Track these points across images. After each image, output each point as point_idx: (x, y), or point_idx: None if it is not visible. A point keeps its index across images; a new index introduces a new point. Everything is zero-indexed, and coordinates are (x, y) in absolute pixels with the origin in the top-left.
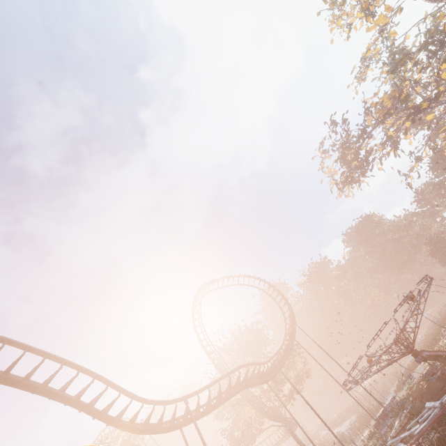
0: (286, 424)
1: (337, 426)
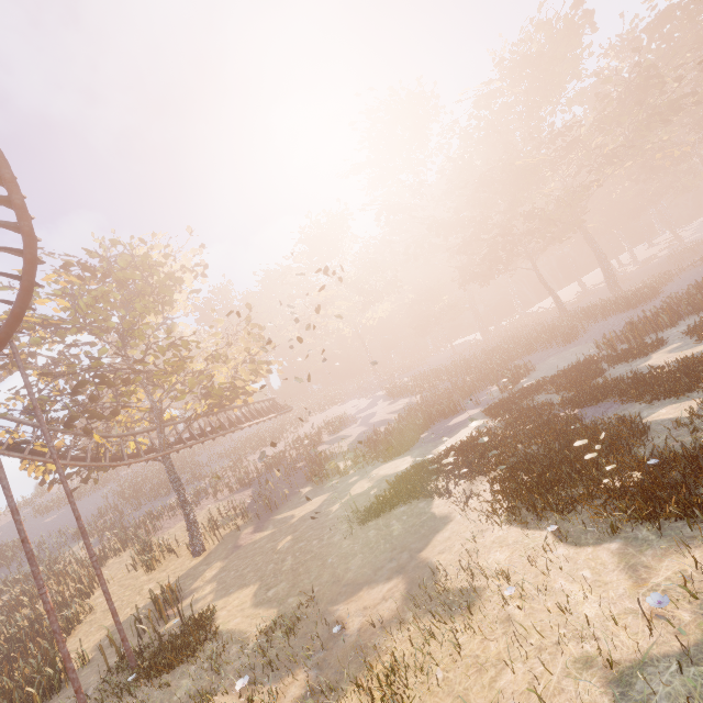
0: (163, 461)
1: (393, 397)
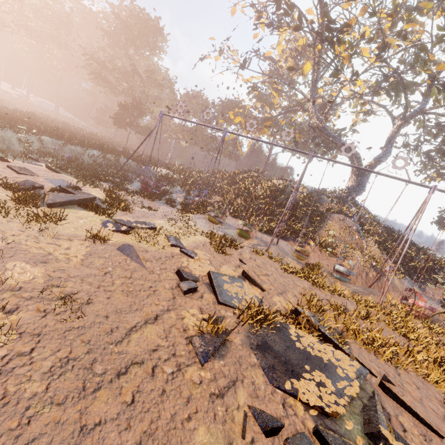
0: None
1: None
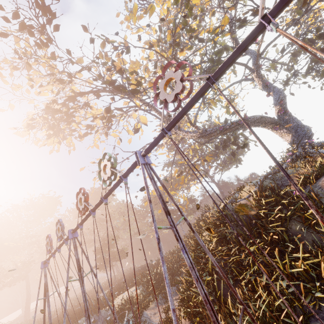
0: None
1: None
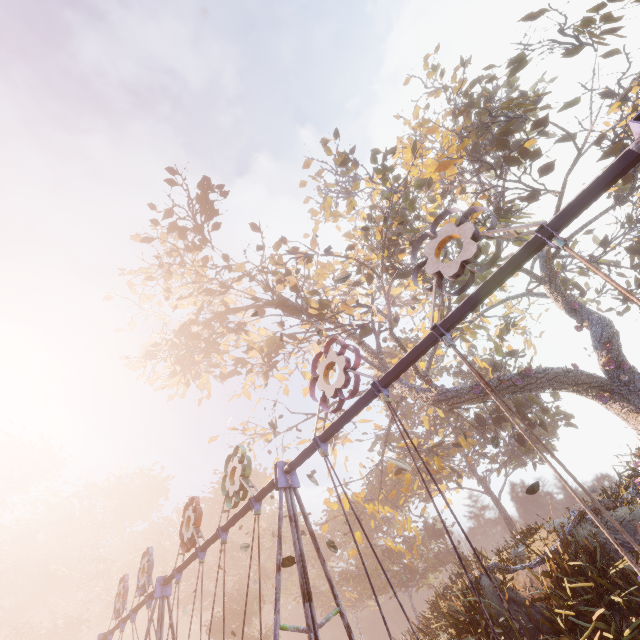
0: None
1: None
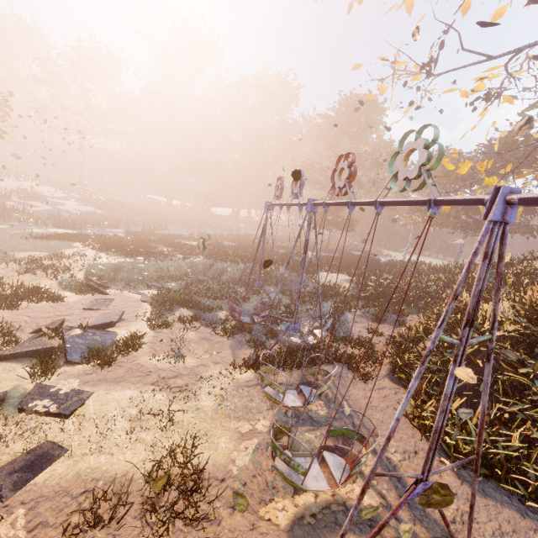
0: None
1: (85, 202)
